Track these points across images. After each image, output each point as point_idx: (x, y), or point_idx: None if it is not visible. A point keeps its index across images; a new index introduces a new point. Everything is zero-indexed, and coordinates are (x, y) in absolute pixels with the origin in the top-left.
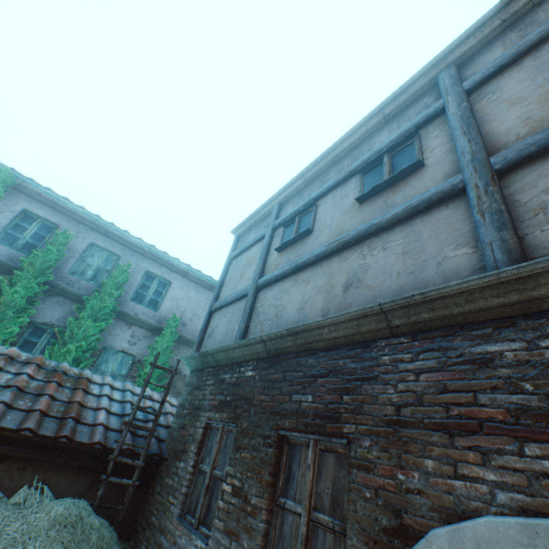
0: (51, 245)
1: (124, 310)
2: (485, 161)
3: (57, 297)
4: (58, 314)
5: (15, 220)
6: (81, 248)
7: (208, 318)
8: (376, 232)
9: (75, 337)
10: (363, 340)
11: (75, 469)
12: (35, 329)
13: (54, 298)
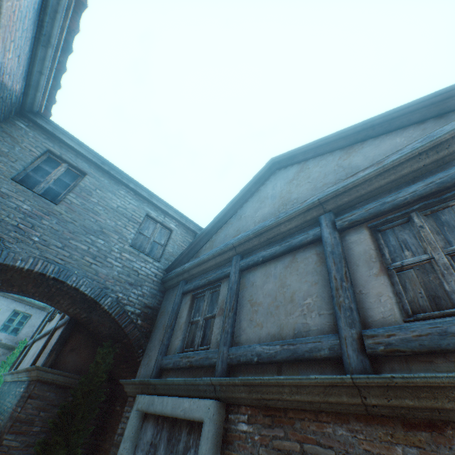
0: None
1: None
2: (57, 323)
3: None
4: None
5: None
6: None
7: (23, 350)
8: (48, 333)
9: None
10: (18, 380)
11: None
12: None
13: None
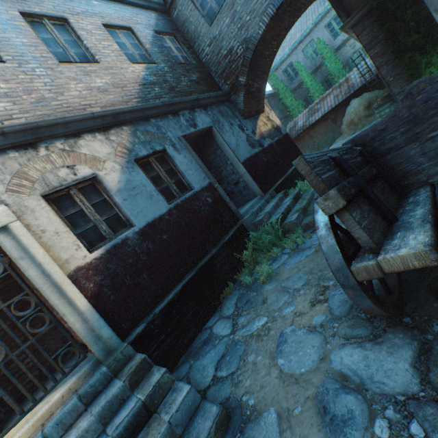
0: (298, 69)
1: (336, 47)
2: None
3: (317, 72)
4: (324, 74)
5: (285, 76)
6: (302, 56)
7: None
8: None
9: (334, 73)
10: None
11: (363, 92)
12: (325, 82)
13: (317, 73)
